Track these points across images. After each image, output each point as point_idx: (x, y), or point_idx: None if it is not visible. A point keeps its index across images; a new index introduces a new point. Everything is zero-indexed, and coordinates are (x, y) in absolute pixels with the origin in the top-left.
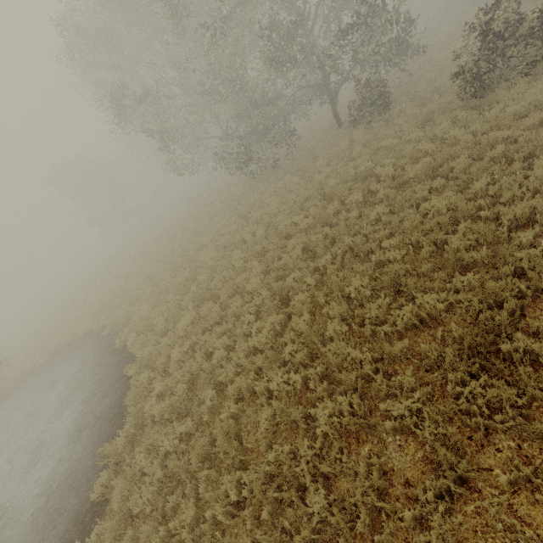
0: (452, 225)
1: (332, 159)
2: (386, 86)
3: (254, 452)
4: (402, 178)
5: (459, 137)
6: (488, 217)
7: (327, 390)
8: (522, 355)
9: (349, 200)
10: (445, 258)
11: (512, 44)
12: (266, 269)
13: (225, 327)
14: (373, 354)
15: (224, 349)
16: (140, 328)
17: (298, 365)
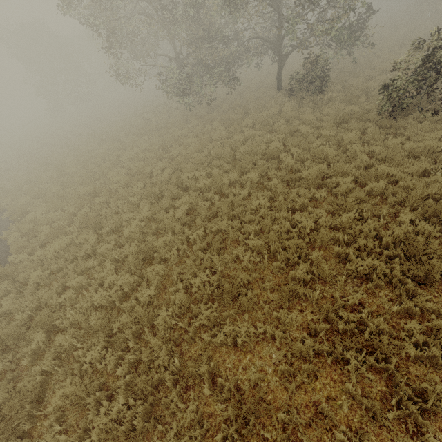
0: (311, 244)
1: (257, 122)
2: (328, 69)
3: (46, 418)
4: (296, 175)
5: (358, 153)
6: (339, 253)
7: (132, 380)
8: (290, 431)
9: (246, 177)
10: (282, 288)
11: (439, 79)
12: (153, 216)
13: (91, 264)
14: (178, 367)
15: (80, 287)
16: (25, 230)
17: (123, 339)
